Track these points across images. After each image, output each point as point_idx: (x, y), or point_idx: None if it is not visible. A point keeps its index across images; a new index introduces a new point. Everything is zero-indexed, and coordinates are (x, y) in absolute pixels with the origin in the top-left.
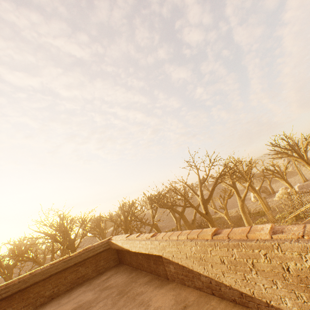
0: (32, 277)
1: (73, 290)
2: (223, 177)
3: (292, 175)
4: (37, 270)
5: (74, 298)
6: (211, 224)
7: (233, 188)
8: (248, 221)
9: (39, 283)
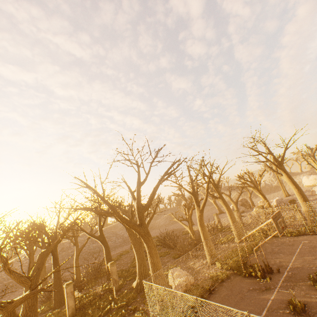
0: None
1: None
2: (181, 181)
3: (277, 189)
4: None
5: None
6: (145, 239)
7: (192, 195)
8: (206, 237)
9: None
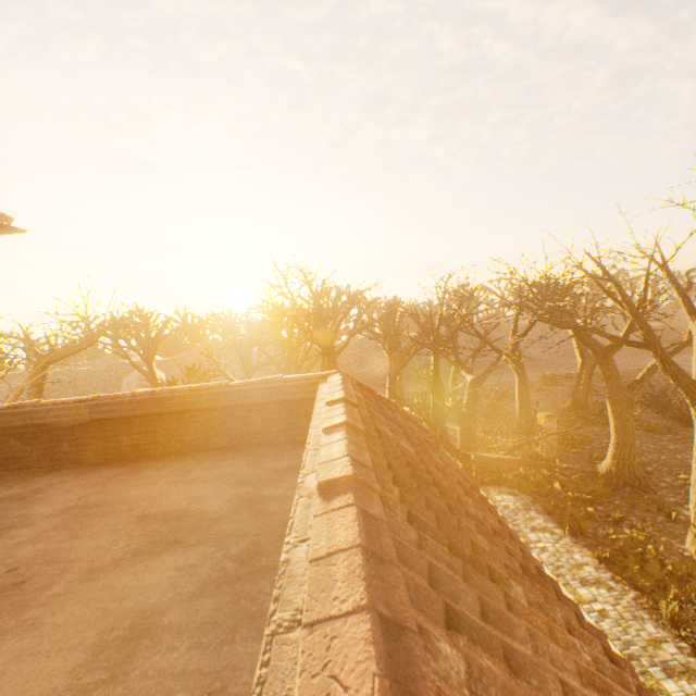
0: (152, 402)
1: (228, 455)
2: None
3: None
4: (164, 390)
5: (205, 480)
6: None
7: None
8: None
9: (173, 415)
